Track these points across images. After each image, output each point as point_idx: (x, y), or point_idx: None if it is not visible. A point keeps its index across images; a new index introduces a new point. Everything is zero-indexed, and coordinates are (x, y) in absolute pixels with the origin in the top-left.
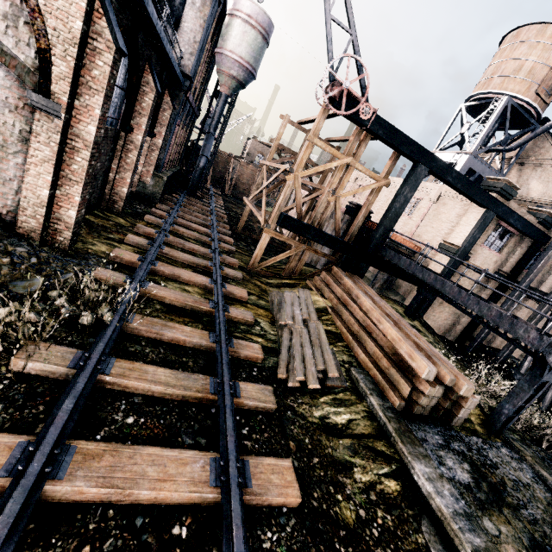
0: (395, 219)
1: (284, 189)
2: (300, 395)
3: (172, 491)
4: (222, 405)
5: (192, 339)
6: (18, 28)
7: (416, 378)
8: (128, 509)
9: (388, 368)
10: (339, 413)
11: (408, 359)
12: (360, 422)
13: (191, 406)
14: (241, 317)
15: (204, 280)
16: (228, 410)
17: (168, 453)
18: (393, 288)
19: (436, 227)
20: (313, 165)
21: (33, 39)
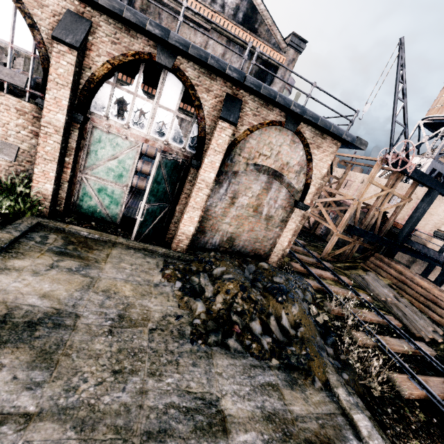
0: (416, 223)
1: (349, 209)
2: (430, 345)
3: None
4: (424, 355)
5: (375, 318)
6: (299, 175)
7: None
8: None
9: None
10: None
11: None
12: None
13: (411, 356)
14: (368, 299)
15: (331, 275)
16: (433, 358)
17: (438, 379)
18: (395, 258)
19: (426, 217)
20: (333, 177)
21: (303, 179)
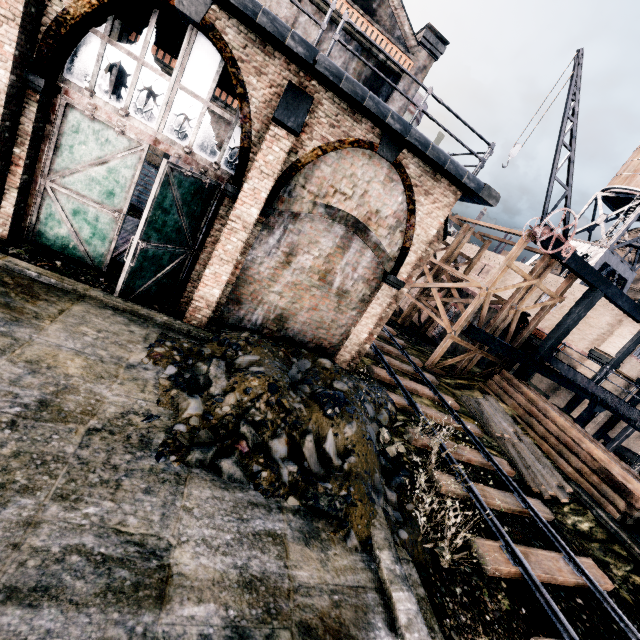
0: (566, 333)
1: (473, 302)
2: (550, 505)
3: (567, 577)
4: (536, 518)
5: (478, 459)
6: (394, 234)
7: (629, 496)
8: (553, 586)
9: (600, 484)
10: (581, 522)
11: (622, 480)
12: (596, 529)
13: (517, 517)
14: (476, 432)
15: (430, 392)
16: (546, 523)
17: (546, 553)
18: (532, 382)
19: (583, 330)
20: (462, 255)
21: (400, 240)
